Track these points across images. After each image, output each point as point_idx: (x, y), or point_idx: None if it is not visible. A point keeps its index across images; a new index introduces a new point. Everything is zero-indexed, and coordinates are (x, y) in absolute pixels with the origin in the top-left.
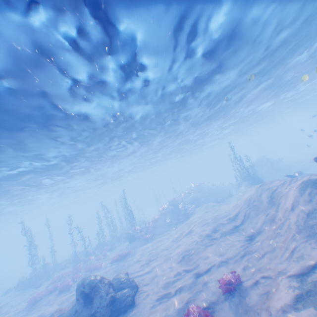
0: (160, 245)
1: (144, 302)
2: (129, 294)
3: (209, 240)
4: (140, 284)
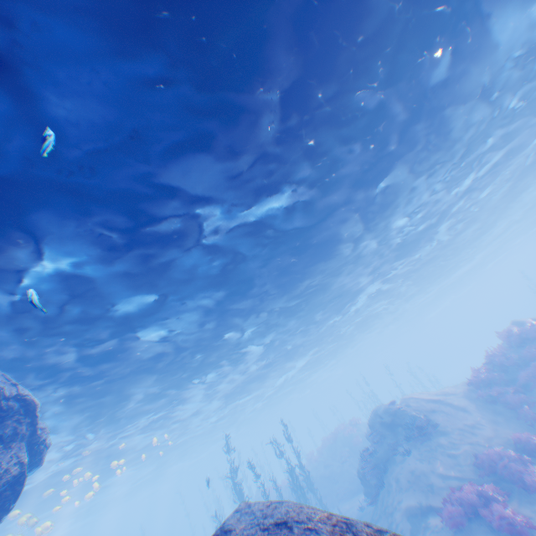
0: None
1: None
2: None
3: None
4: None
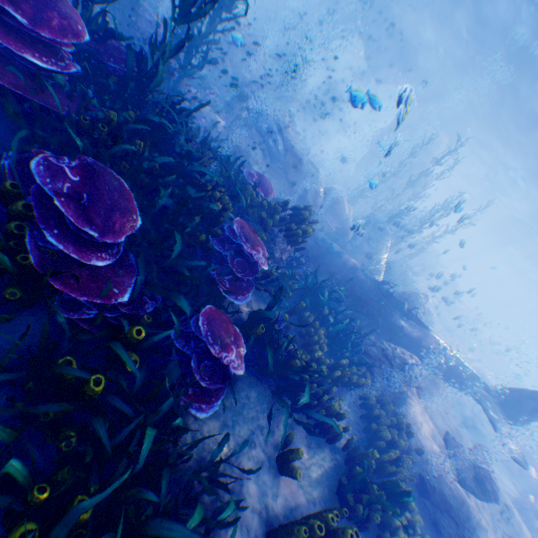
0: None
1: None
2: None
3: None
4: None
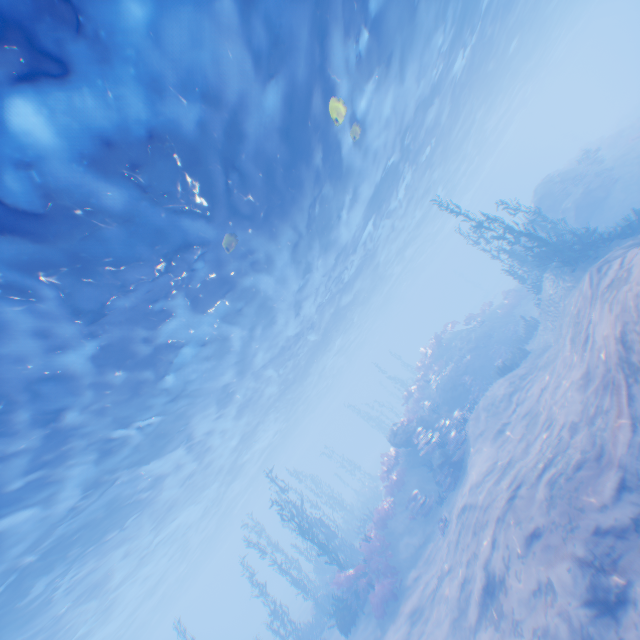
0: None
1: None
2: None
3: None
4: None
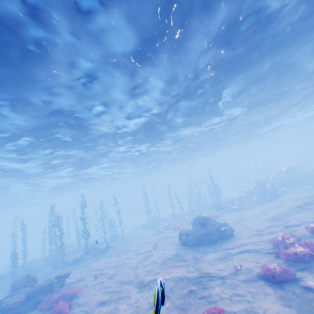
0: (248, 213)
1: (241, 235)
2: (228, 230)
3: (300, 209)
4: (235, 229)
